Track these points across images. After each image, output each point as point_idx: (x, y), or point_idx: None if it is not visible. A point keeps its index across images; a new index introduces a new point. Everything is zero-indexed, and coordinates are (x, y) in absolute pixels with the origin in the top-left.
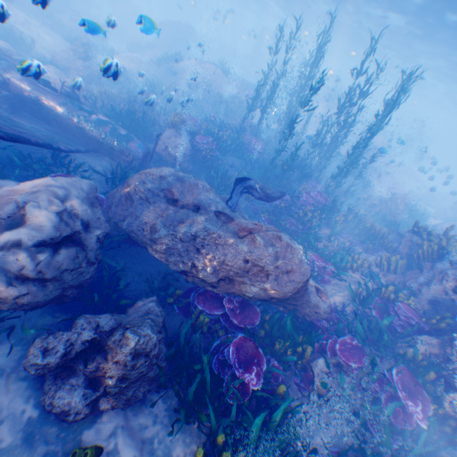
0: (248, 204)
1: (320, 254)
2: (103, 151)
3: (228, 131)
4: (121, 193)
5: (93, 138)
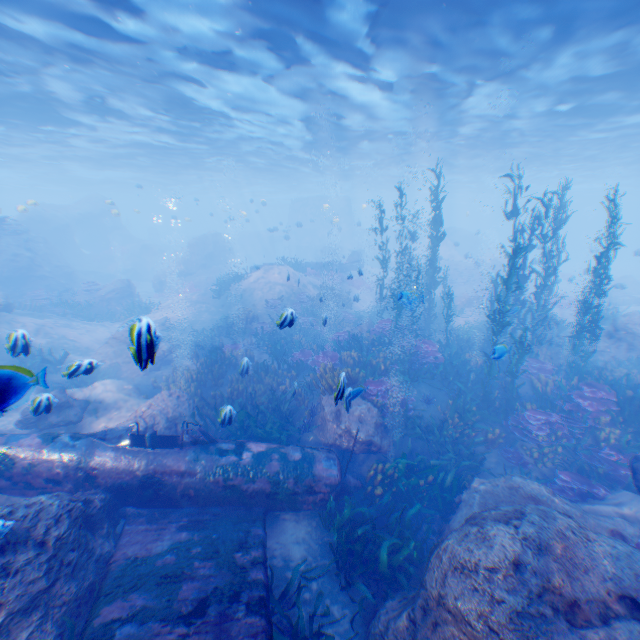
0: (503, 454)
1: None
2: (278, 504)
3: (377, 346)
4: (443, 638)
5: (257, 492)
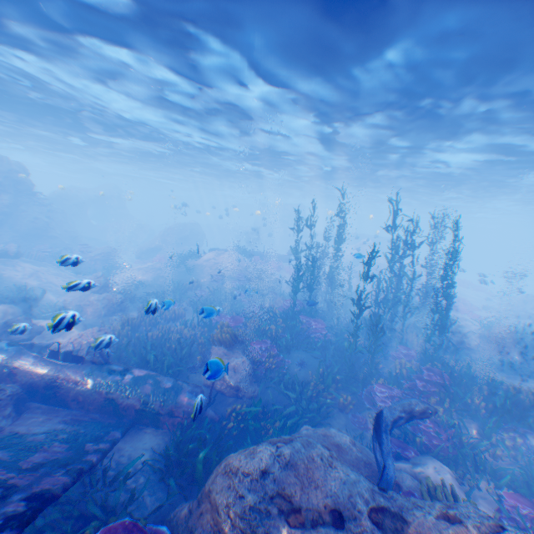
0: (348, 416)
1: (507, 482)
2: (144, 419)
3: (277, 318)
4: (201, 522)
5: (129, 406)
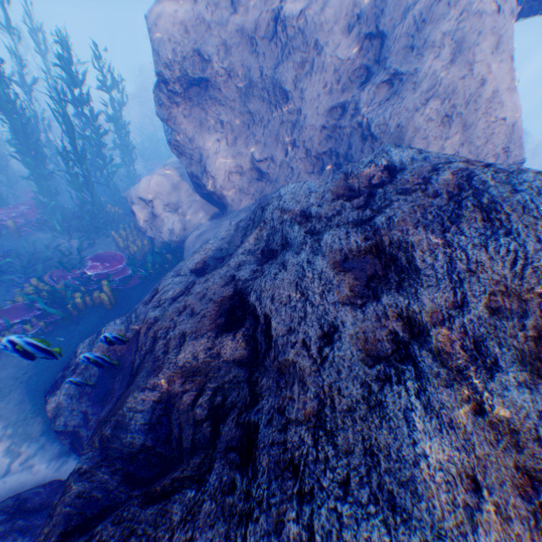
0: None
1: None
2: None
3: None
4: None
5: None
